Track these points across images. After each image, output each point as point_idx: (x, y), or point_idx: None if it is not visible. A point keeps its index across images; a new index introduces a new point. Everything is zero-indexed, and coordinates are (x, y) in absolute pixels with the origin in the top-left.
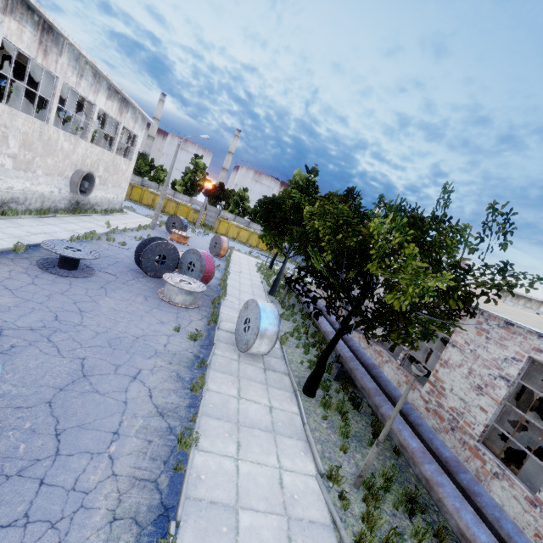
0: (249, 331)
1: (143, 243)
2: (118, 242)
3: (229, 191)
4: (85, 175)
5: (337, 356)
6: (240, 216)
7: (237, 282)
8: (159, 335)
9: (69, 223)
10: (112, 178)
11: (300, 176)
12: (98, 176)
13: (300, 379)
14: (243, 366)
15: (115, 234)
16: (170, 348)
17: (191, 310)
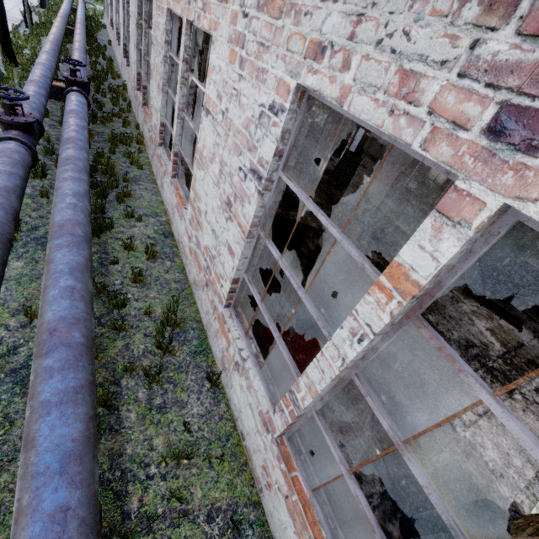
0: None
1: None
2: None
3: None
4: None
5: None
6: None
7: None
8: None
9: None
10: None
11: None
12: None
13: None
14: None
15: None
16: None
17: None
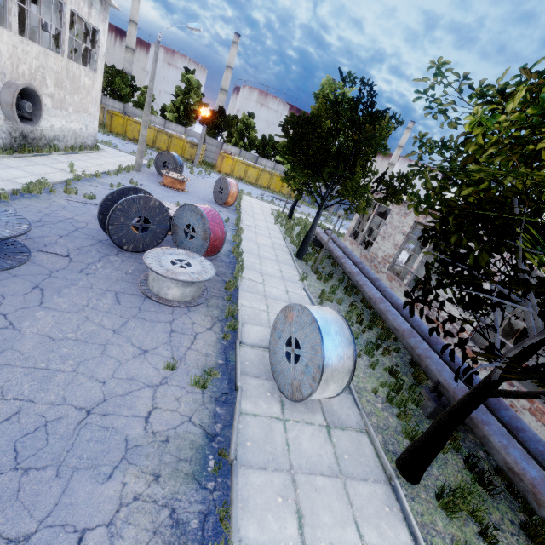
0: (297, 364)
1: (109, 198)
2: (83, 194)
3: (231, 118)
4: (24, 91)
5: (413, 363)
6: (246, 150)
7: (254, 242)
8: (137, 390)
9: (7, 168)
10: (71, 99)
11: (331, 87)
12: (48, 95)
13: (384, 435)
14: (294, 433)
15: (82, 182)
16: (156, 424)
17: (194, 309)
